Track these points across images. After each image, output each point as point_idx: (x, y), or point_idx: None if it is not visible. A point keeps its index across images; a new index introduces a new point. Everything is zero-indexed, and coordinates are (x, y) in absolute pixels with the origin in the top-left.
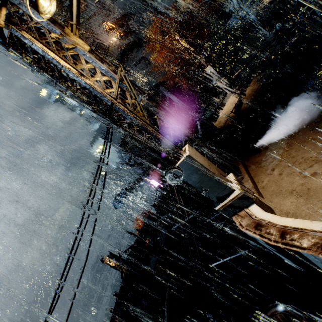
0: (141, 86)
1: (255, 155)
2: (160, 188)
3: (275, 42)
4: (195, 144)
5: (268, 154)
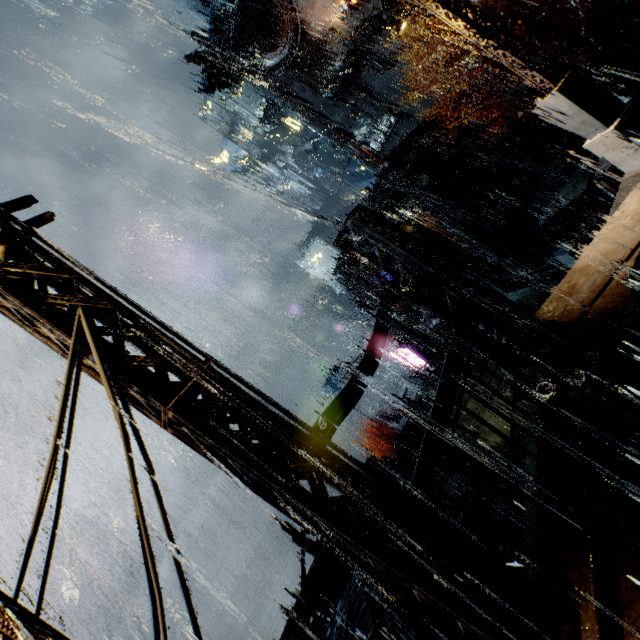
0: (395, 124)
1: None
2: (417, 375)
3: None
4: (365, 553)
5: None
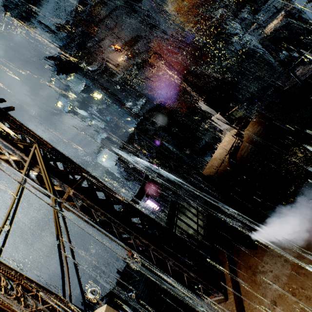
0: (145, 103)
1: (248, 250)
2: (154, 212)
3: (281, 69)
4: (151, 249)
5: (267, 262)
